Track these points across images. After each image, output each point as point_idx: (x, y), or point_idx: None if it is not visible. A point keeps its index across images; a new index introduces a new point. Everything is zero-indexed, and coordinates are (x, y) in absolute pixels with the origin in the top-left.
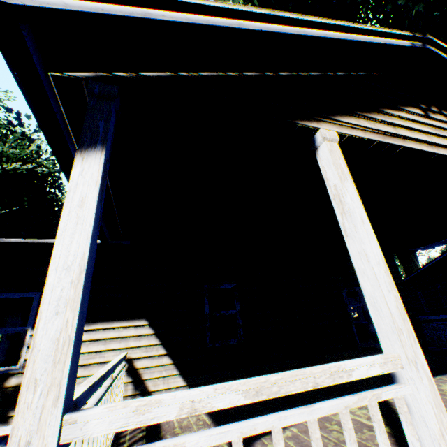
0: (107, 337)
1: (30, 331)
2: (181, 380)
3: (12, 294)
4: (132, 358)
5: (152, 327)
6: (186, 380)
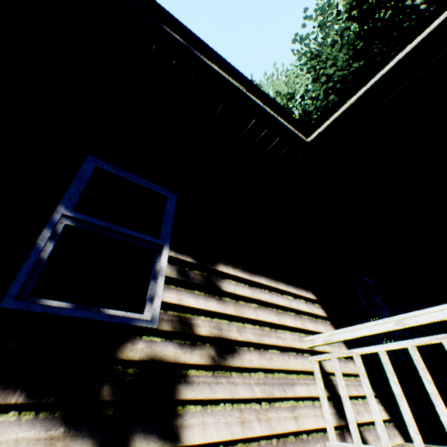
0: (276, 304)
1: (166, 250)
2: (381, 408)
3: (135, 177)
4: (316, 352)
5: (322, 307)
6: (387, 411)
